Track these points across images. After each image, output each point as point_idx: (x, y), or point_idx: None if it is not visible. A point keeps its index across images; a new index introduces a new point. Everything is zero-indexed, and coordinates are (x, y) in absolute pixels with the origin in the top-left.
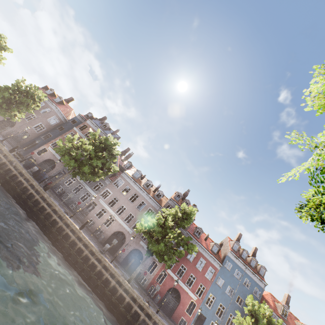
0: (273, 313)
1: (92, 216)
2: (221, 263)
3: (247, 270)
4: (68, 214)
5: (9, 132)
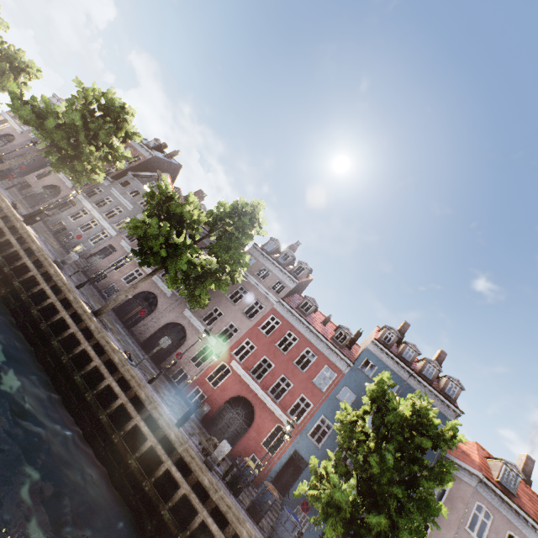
0: (477, 472)
1: (104, 266)
2: (349, 359)
3: (413, 382)
4: (41, 233)
5: (2, 151)
